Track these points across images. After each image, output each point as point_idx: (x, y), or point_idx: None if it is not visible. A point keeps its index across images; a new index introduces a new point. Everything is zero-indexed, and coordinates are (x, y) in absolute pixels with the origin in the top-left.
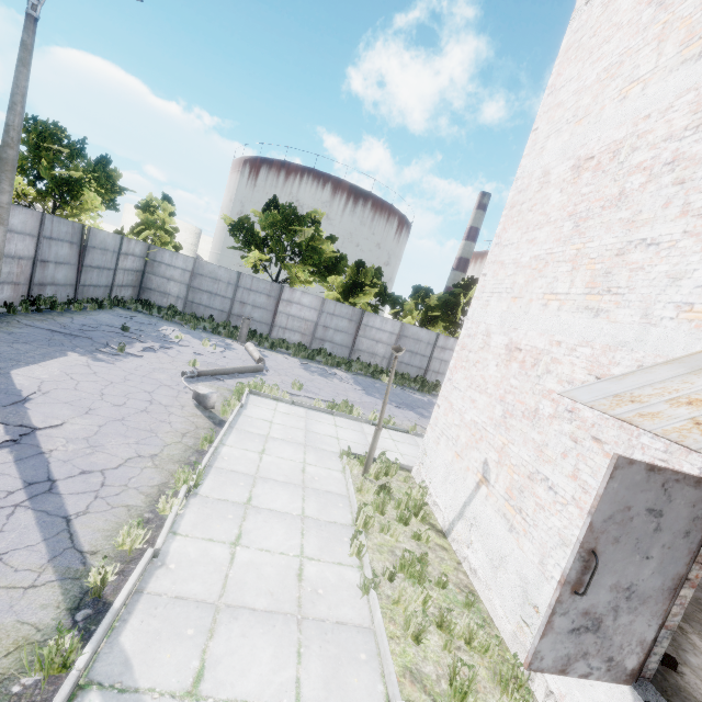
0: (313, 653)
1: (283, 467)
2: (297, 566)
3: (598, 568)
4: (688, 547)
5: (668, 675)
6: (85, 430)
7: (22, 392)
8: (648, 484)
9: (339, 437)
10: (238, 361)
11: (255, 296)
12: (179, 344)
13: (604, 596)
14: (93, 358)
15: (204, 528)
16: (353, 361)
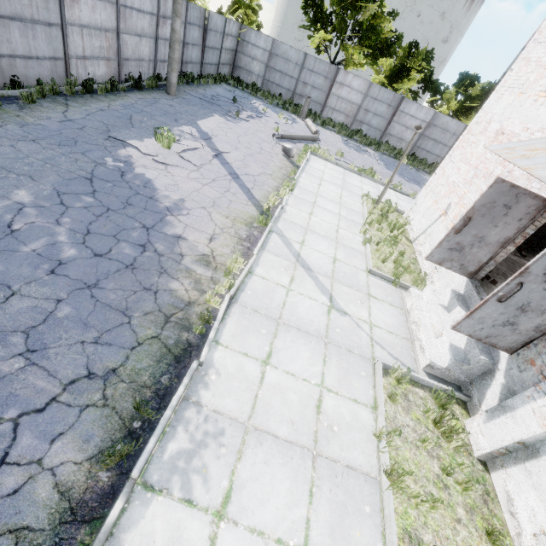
0: (341, 250)
1: (330, 194)
2: (336, 229)
3: (470, 226)
4: (518, 226)
5: (489, 284)
6: (239, 157)
7: (208, 133)
8: (509, 193)
9: (362, 188)
10: (301, 132)
11: (314, 78)
12: (265, 115)
13: (469, 238)
14: (226, 119)
15: (297, 206)
16: (382, 143)
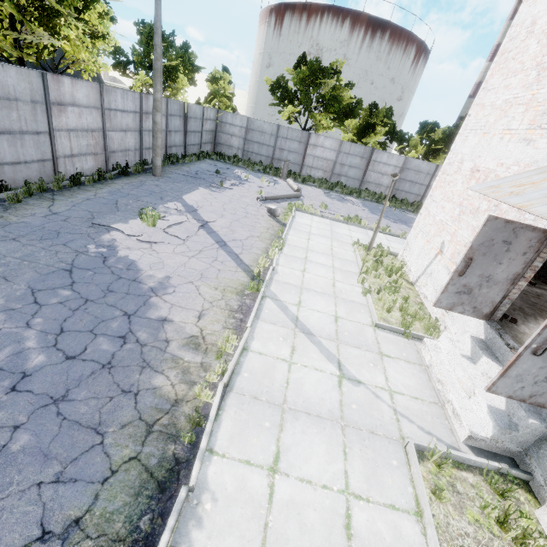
0: (341, 306)
1: (320, 247)
2: (332, 282)
3: (473, 266)
4: (524, 260)
5: (510, 324)
6: (225, 224)
7: (193, 206)
8: (505, 229)
9: (351, 236)
10: (284, 191)
11: (289, 143)
12: (248, 181)
13: (475, 279)
14: (210, 190)
15: (289, 264)
16: (362, 191)
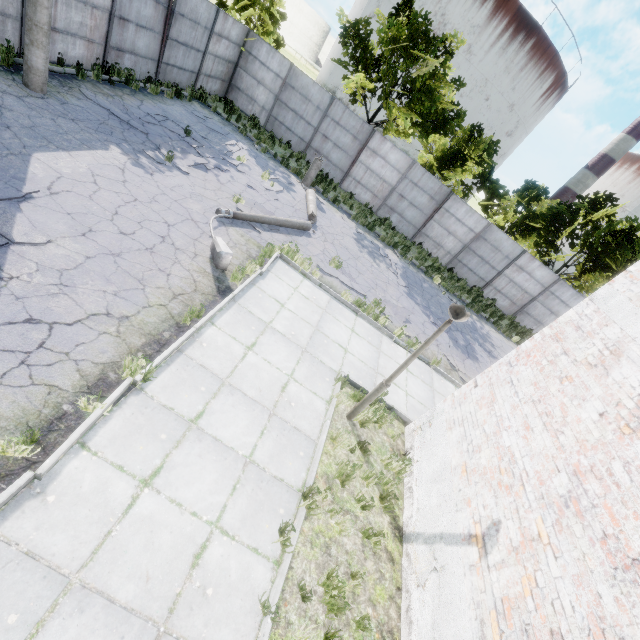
0: None
1: (263, 377)
2: (202, 540)
3: None
4: None
5: None
6: (67, 259)
7: (24, 186)
8: None
9: (348, 348)
10: (289, 209)
11: (340, 133)
12: (237, 169)
13: None
14: (134, 160)
15: (123, 446)
16: (414, 244)
